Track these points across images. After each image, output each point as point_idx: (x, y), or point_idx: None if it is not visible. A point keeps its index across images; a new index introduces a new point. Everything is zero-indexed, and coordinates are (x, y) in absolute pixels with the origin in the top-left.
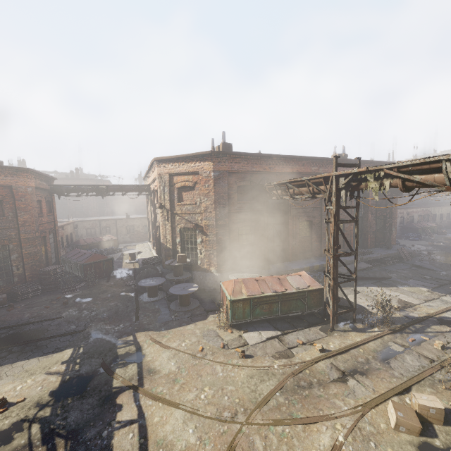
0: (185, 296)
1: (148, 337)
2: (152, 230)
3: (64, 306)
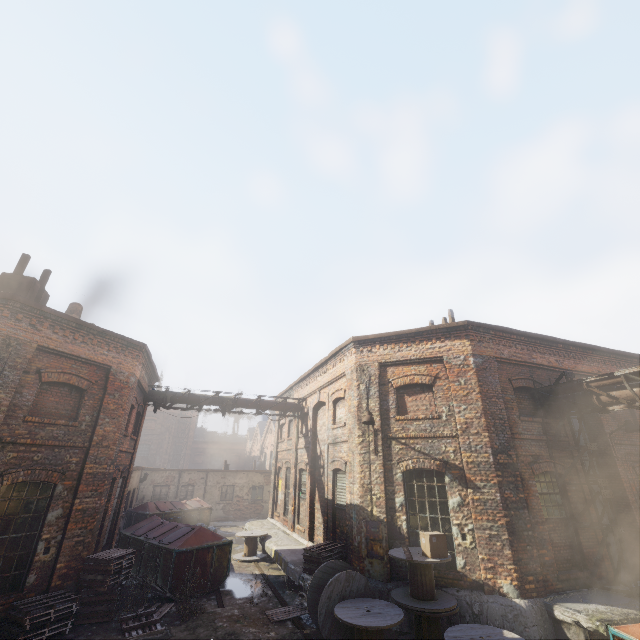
0: None
1: None
2: (295, 488)
3: None
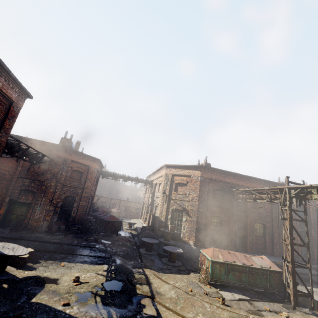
0: (174, 254)
1: (152, 273)
2: (147, 210)
3: (96, 242)
